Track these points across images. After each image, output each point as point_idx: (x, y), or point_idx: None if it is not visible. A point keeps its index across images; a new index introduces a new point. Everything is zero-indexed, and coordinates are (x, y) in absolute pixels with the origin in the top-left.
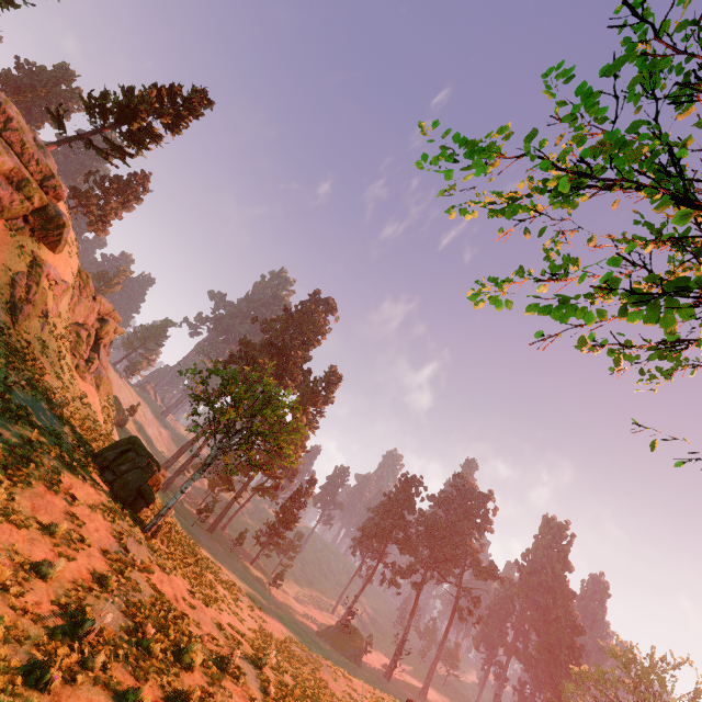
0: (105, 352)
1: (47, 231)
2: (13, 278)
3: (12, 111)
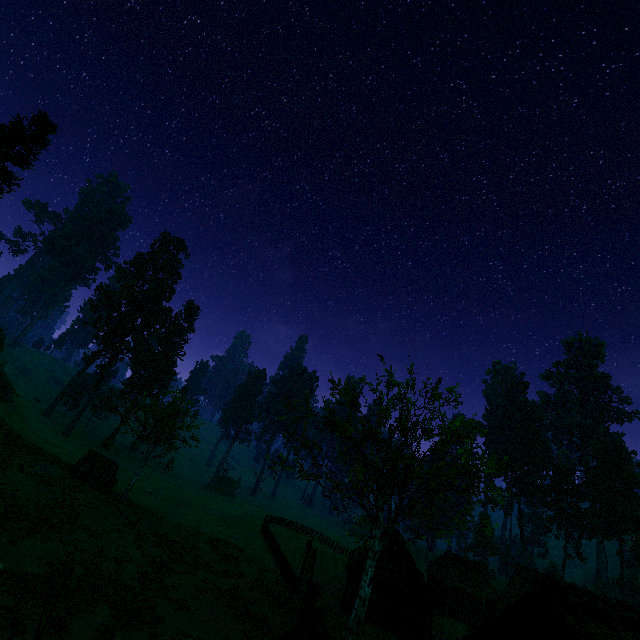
0: None
1: None
2: None
3: None
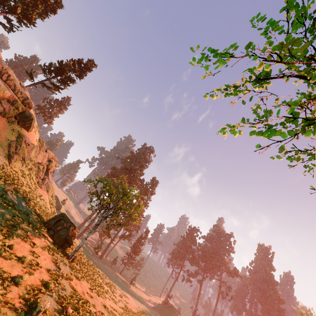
0: (51, 175)
1: (25, 122)
2: (9, 143)
3: (10, 72)
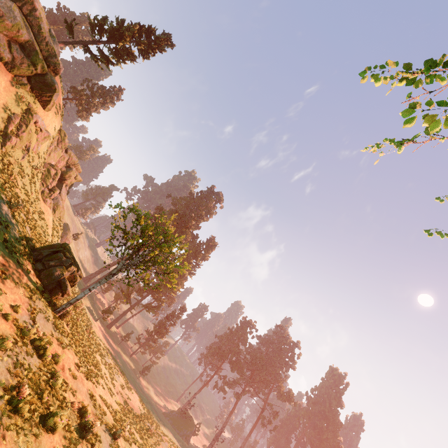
0: (66, 190)
1: (42, 92)
2: (10, 116)
3: (38, 4)
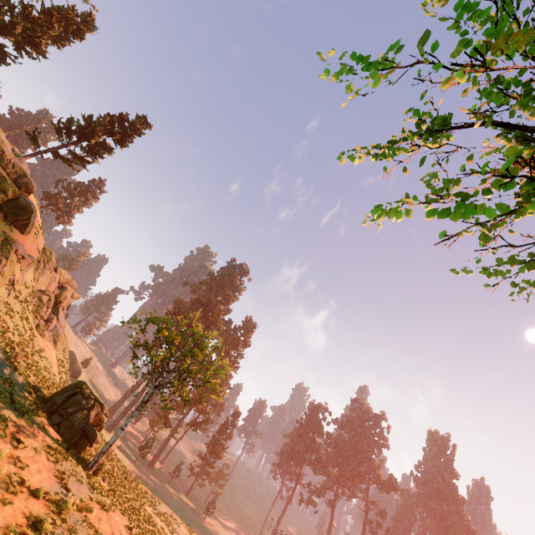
0: (63, 314)
1: (18, 217)
2: None
3: None
